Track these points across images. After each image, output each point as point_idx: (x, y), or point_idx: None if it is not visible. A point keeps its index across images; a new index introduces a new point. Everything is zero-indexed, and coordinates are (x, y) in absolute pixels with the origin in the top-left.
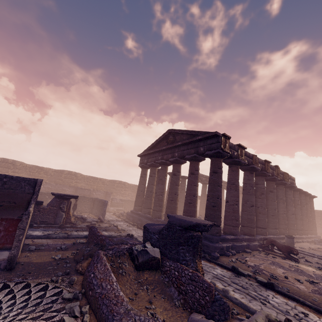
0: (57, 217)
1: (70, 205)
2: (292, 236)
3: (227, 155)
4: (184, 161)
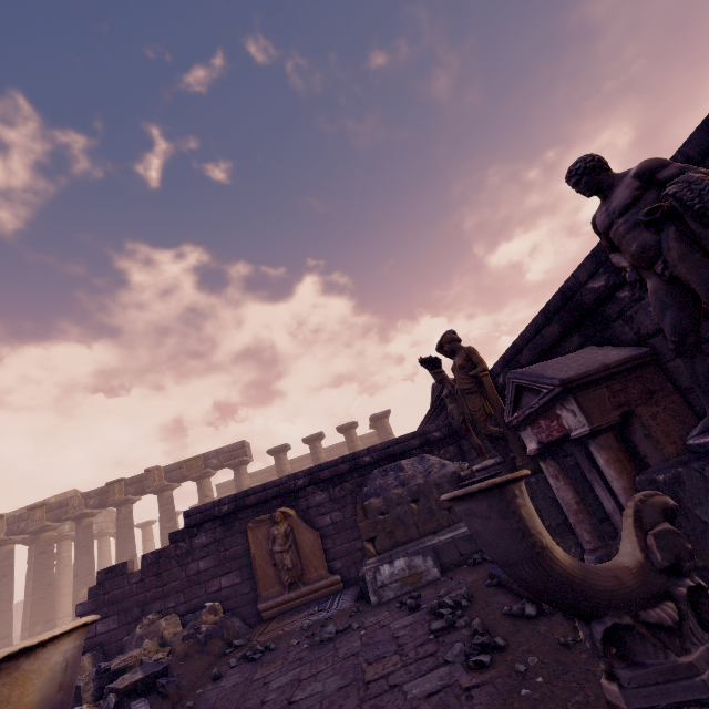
0: None
1: None
2: None
3: (0, 541)
4: (60, 535)
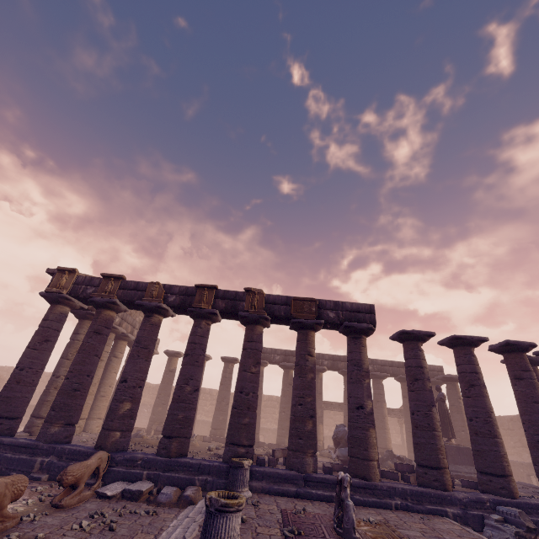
0: None
1: None
2: (233, 461)
3: (60, 297)
4: None
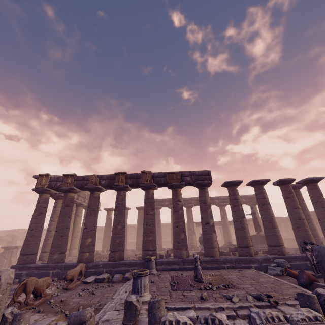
0: (1, 262)
1: (12, 253)
2: (146, 258)
3: (43, 190)
4: None
